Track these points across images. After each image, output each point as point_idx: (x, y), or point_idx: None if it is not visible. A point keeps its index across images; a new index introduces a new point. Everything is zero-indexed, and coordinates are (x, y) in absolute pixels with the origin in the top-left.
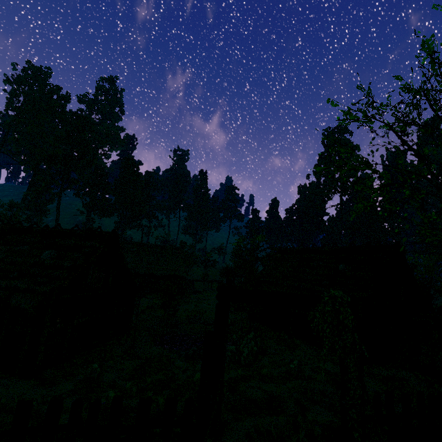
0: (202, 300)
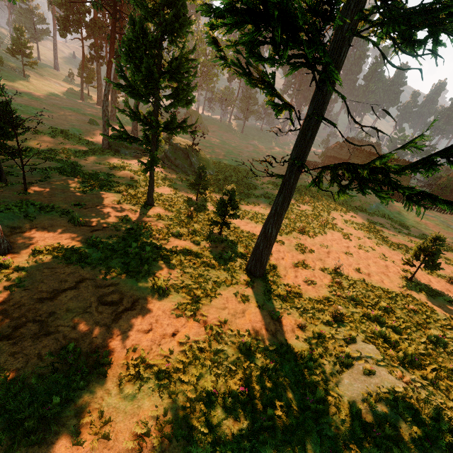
0: None
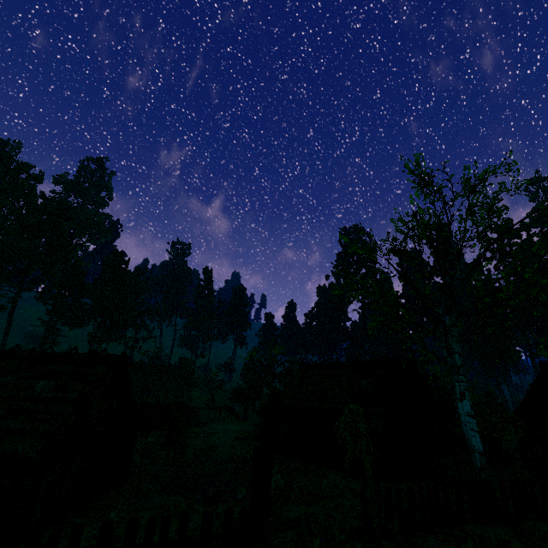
0: (211, 433)
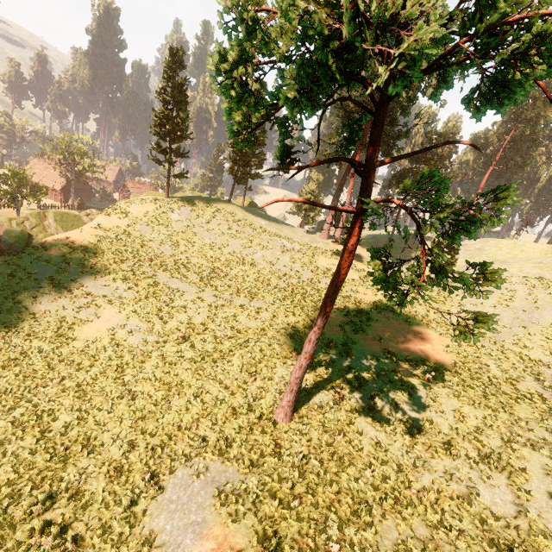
0: None
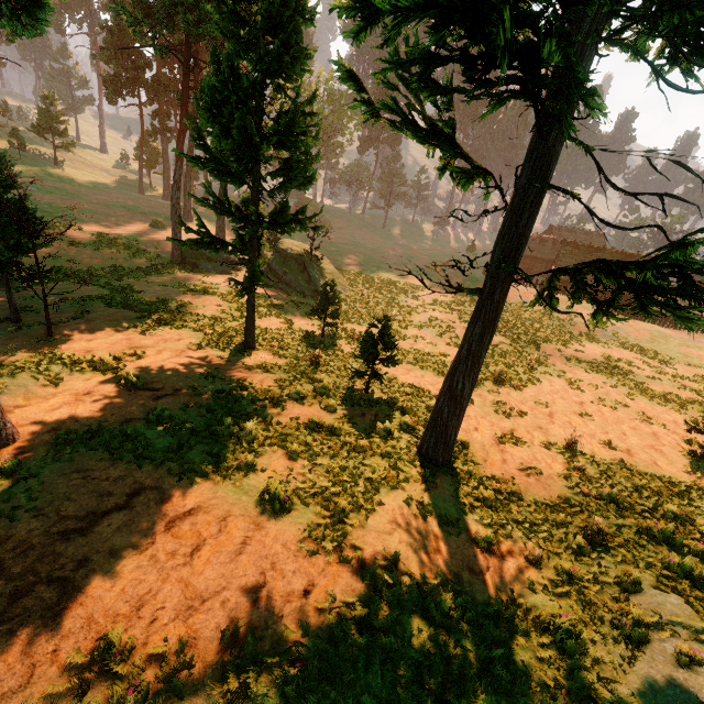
0: None
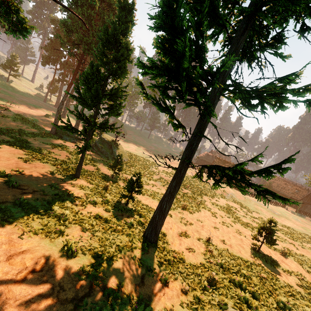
0: None
